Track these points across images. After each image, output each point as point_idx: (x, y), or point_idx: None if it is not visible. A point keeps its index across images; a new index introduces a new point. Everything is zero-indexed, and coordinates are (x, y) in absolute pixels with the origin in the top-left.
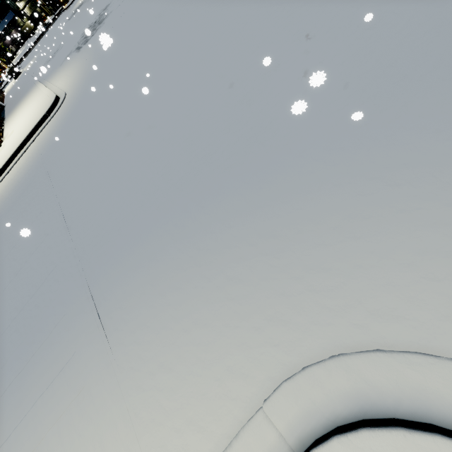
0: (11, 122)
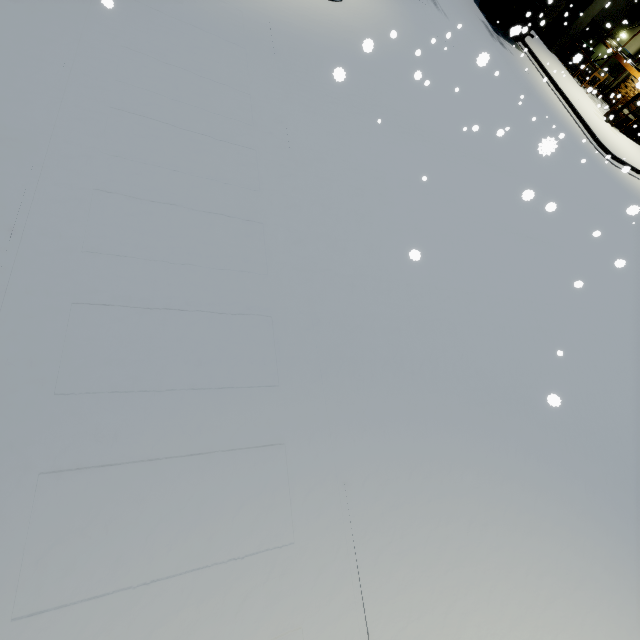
0: (639, 149)
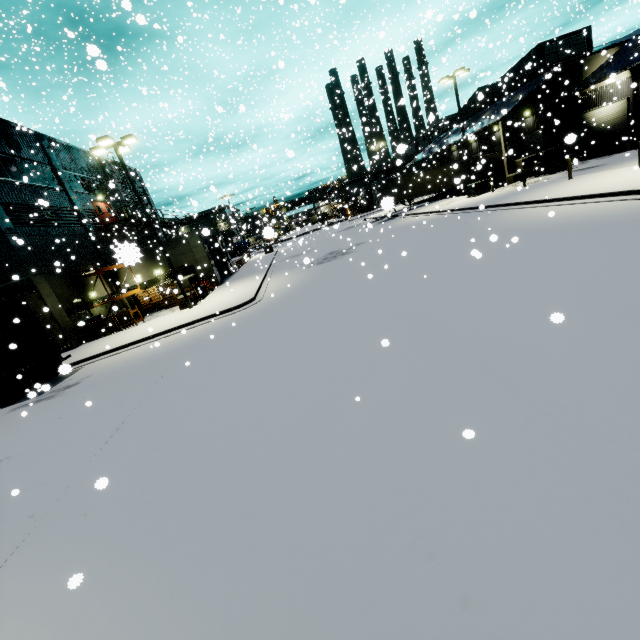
0: (219, 292)
